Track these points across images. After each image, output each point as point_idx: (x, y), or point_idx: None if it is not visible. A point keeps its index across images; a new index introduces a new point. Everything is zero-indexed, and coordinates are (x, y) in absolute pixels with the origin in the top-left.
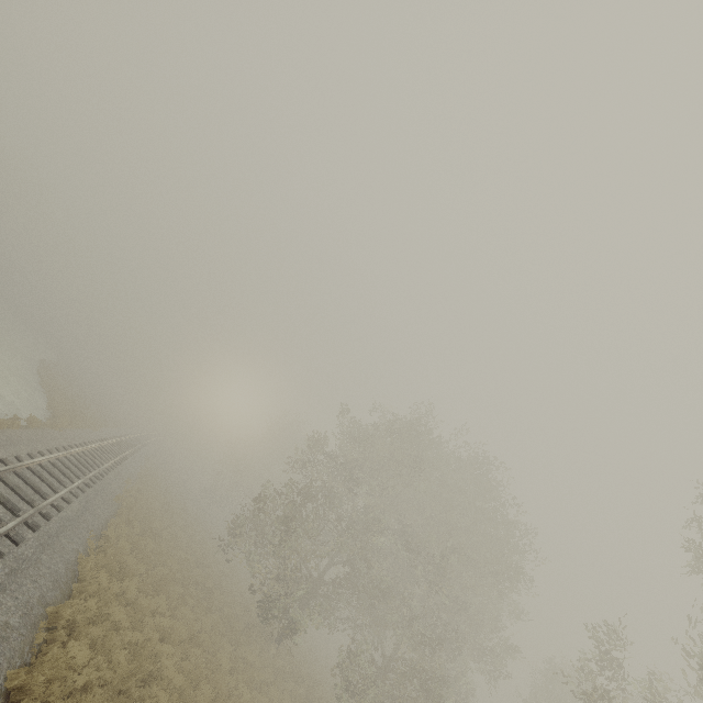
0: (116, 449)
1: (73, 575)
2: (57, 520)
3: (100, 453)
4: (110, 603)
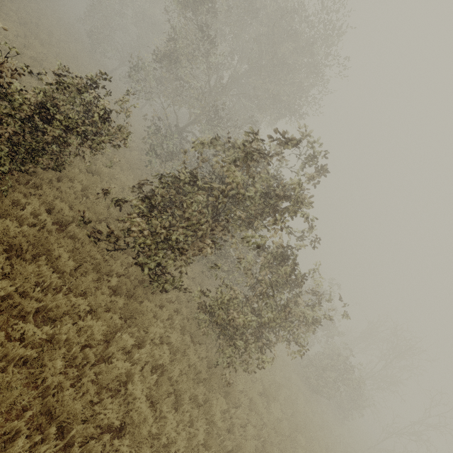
0: None
1: None
2: None
3: None
4: None
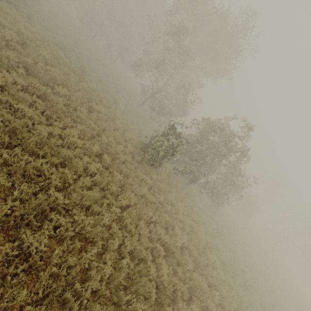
0: None
1: None
2: None
3: None
4: None
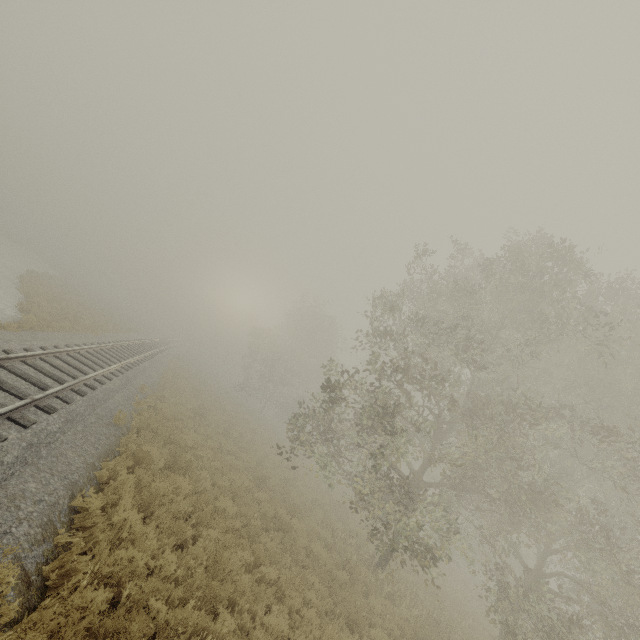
0: (126, 353)
1: None
2: None
3: (96, 357)
4: None
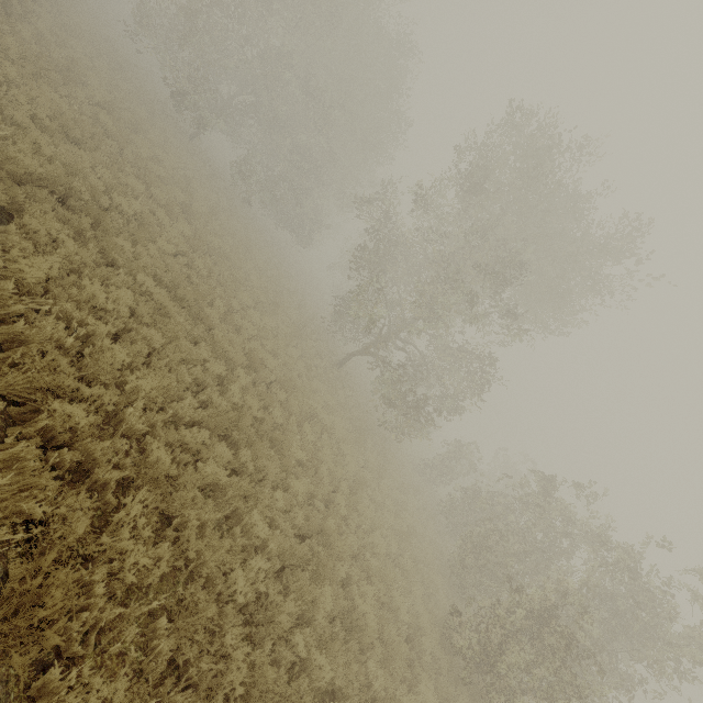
0: None
1: None
2: None
3: None
4: (30, 14)
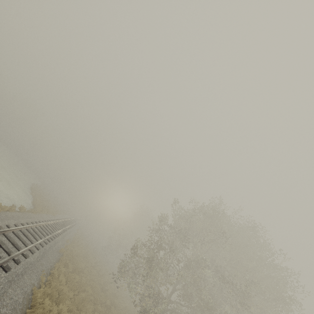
0: (63, 224)
1: (27, 302)
2: (23, 263)
3: (54, 226)
4: None
